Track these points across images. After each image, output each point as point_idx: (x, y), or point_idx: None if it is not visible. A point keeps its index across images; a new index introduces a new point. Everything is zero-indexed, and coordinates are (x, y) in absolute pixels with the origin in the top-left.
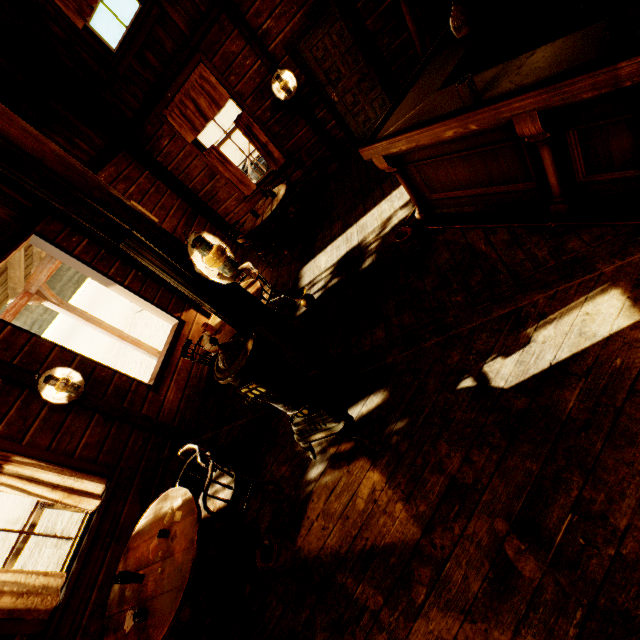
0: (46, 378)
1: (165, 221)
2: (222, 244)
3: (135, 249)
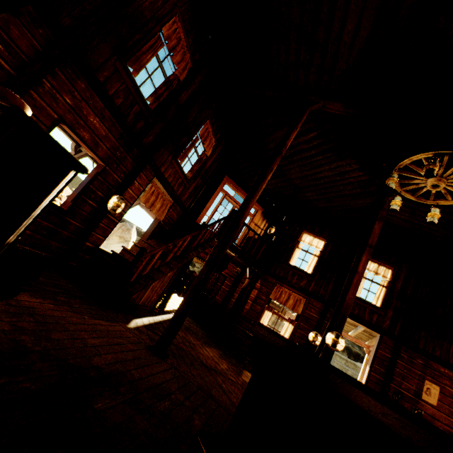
0: (316, 333)
1: (439, 411)
2: (343, 347)
3: (331, 319)
